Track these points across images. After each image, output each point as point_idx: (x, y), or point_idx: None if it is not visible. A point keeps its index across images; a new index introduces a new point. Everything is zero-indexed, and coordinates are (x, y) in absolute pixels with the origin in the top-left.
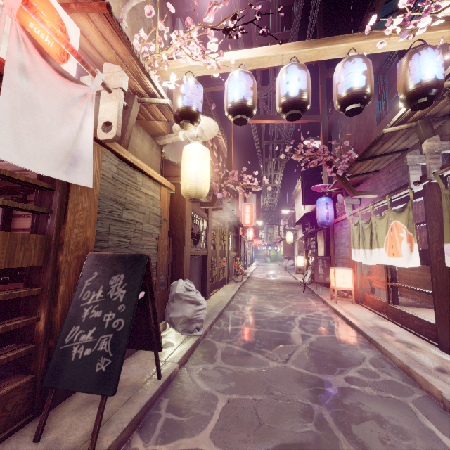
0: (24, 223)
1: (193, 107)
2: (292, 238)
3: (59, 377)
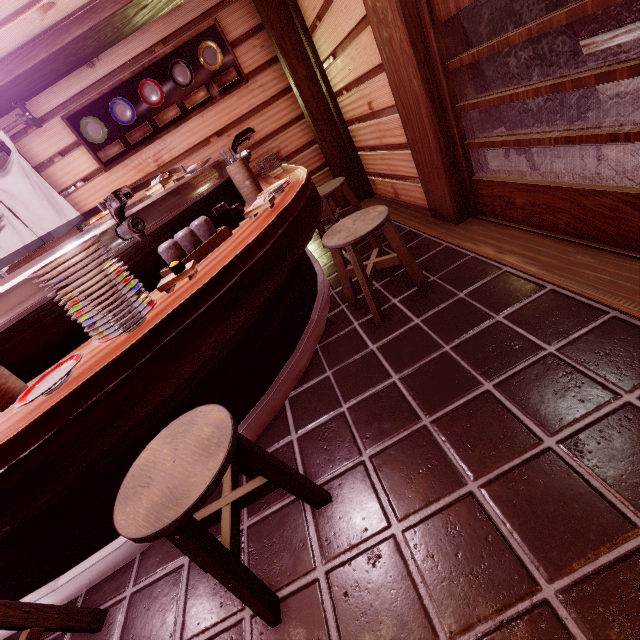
0: (69, 173)
1: None
2: None
3: None
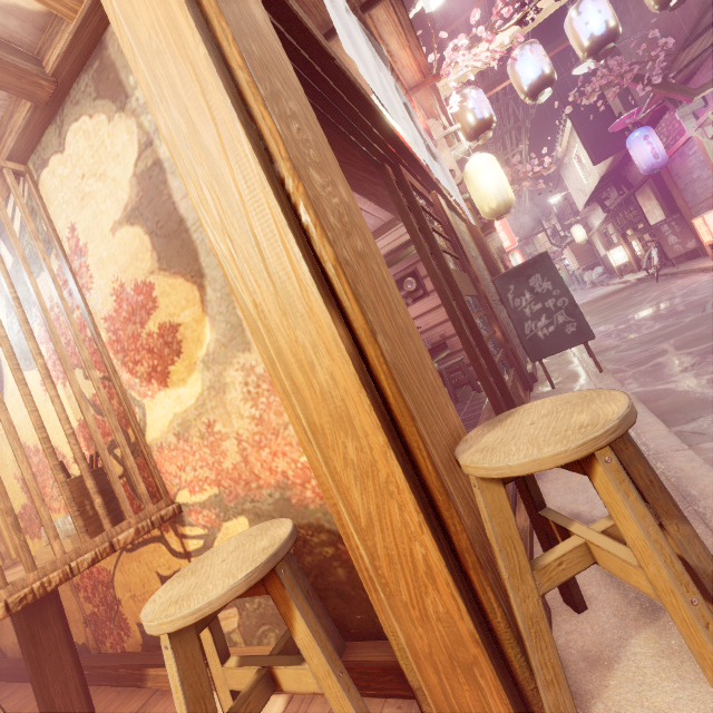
0: None
1: (488, 115)
2: (583, 234)
3: (541, 352)
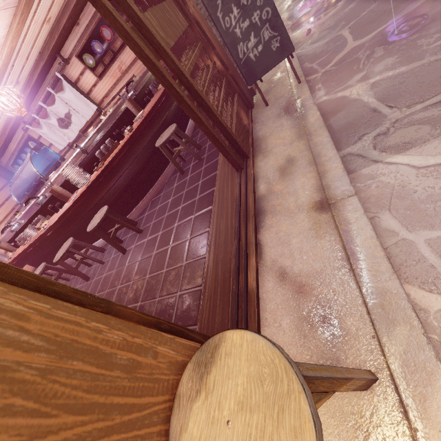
0: (87, 83)
1: None
2: None
3: (255, 75)
